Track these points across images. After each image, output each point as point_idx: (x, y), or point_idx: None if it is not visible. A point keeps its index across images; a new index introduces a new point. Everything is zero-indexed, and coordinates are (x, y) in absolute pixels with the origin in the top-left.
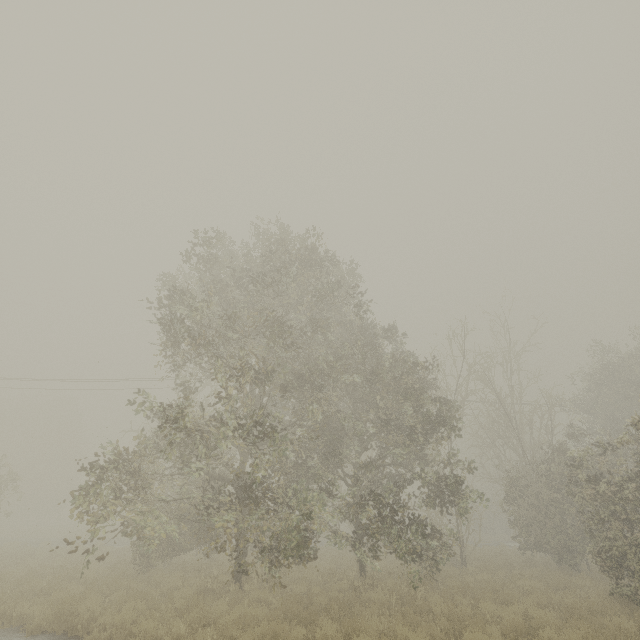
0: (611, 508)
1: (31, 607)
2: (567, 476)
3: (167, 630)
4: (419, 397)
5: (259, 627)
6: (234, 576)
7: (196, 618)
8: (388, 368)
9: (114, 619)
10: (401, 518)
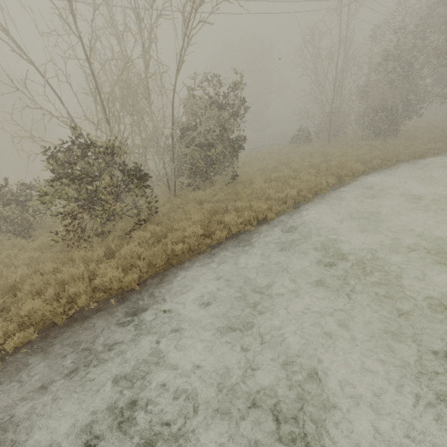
0: None
1: None
2: None
3: None
4: None
5: None
6: None
7: None
8: None
9: None
10: None
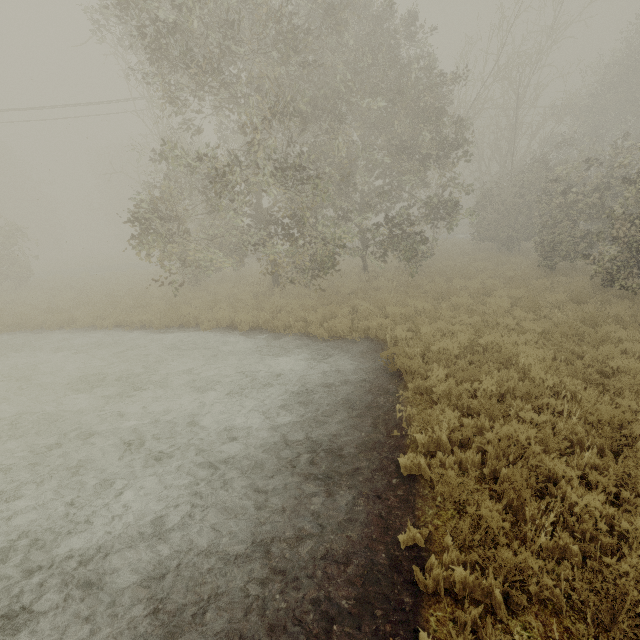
0: (568, 212)
1: (143, 316)
2: (543, 188)
3: (255, 317)
4: (439, 120)
5: (320, 310)
6: (274, 282)
7: (271, 309)
8: (412, 84)
9: (212, 316)
10: (411, 235)
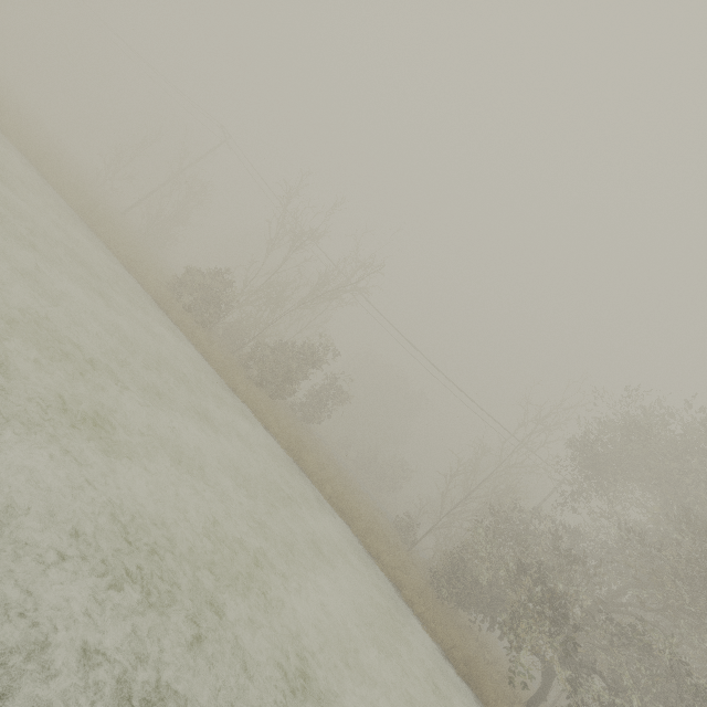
0: None
1: (446, 635)
2: None
3: None
4: None
5: None
6: None
7: None
8: None
9: None
10: None
